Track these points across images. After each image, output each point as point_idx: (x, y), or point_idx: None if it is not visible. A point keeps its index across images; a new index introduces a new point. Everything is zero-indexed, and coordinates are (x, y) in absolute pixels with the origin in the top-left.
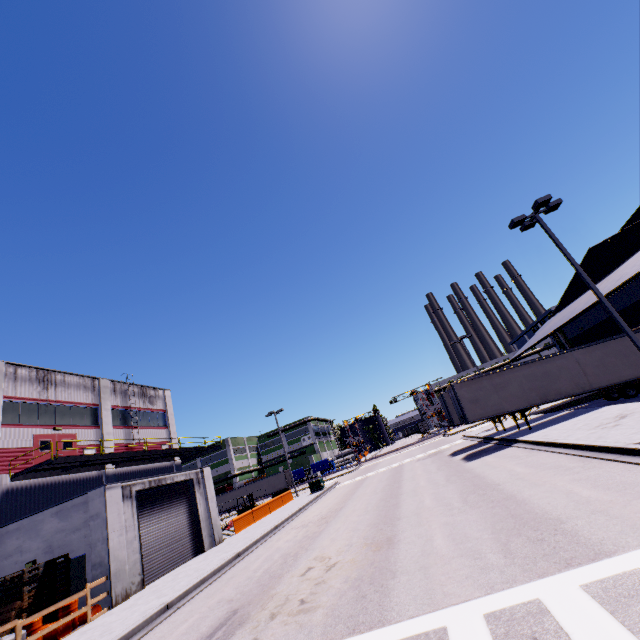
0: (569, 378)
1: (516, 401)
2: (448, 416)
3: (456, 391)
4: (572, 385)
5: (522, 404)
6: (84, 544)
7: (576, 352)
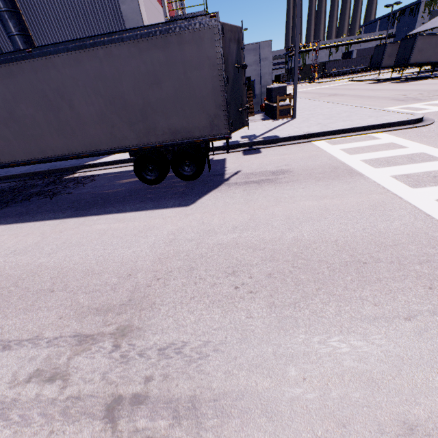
0: None
1: None
2: (379, 61)
3: (416, 41)
4: None
5: None
6: (254, 75)
7: None
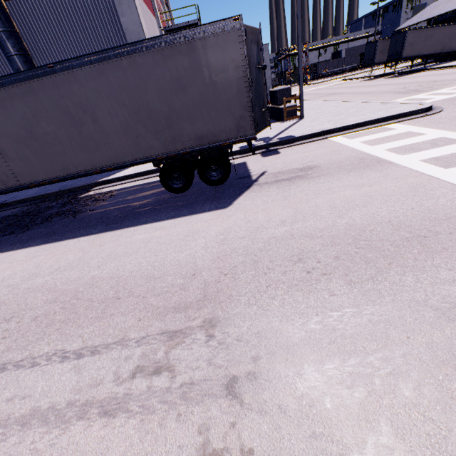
0: None
1: (429, 49)
2: (371, 57)
3: (406, 36)
4: None
5: (431, 52)
6: None
7: None
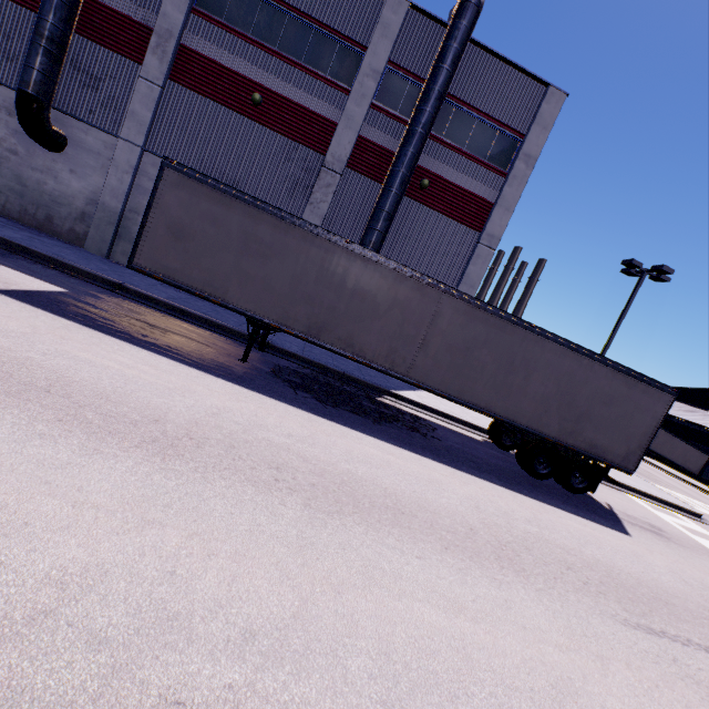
0: None
1: None
2: None
3: None
4: None
5: None
6: None
7: (662, 431)
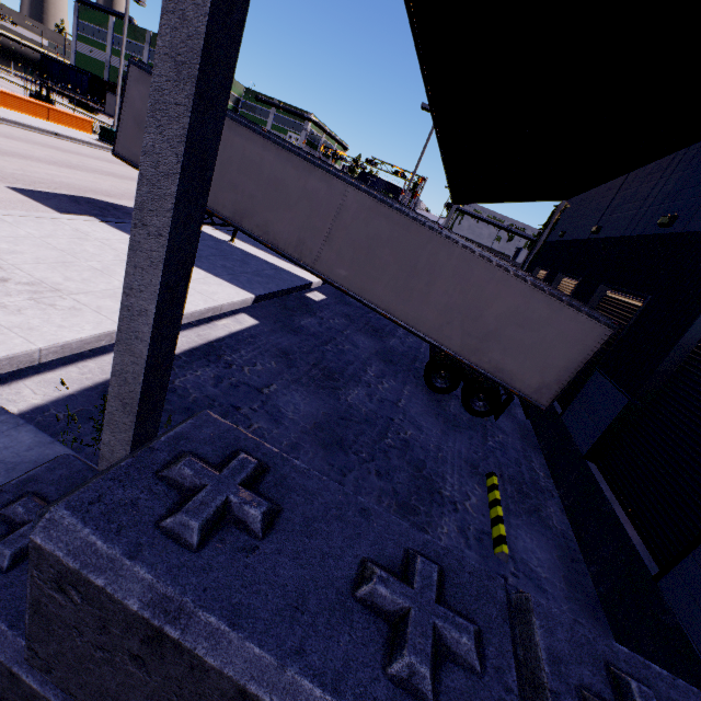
0: (300, 223)
1: None
2: None
3: (127, 81)
4: (293, 237)
5: None
6: None
7: (356, 194)
